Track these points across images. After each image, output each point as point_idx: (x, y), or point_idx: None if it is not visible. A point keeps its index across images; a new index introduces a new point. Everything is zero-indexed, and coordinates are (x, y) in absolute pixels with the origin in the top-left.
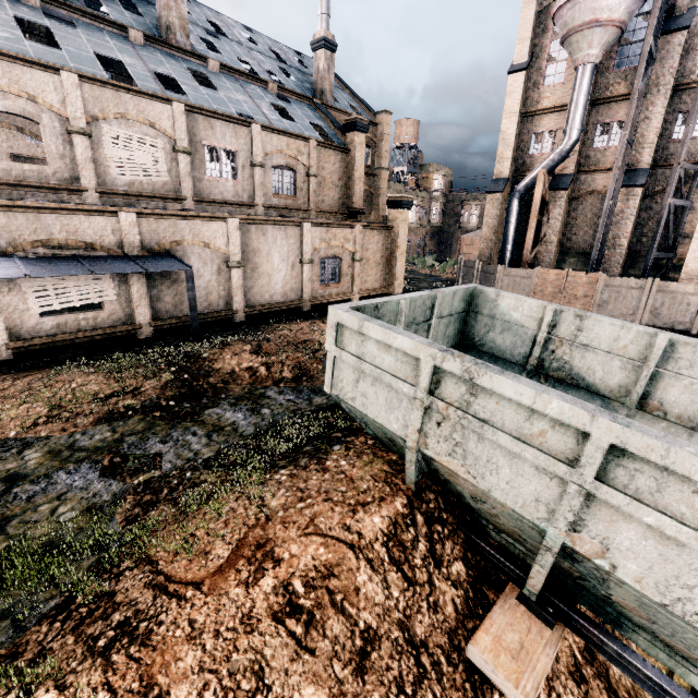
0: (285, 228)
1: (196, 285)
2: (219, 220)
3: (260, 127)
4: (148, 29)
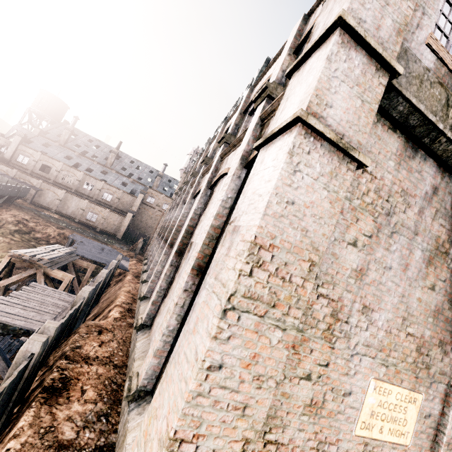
0: (80, 199)
1: (48, 199)
2: (61, 190)
3: (104, 182)
4: (104, 163)
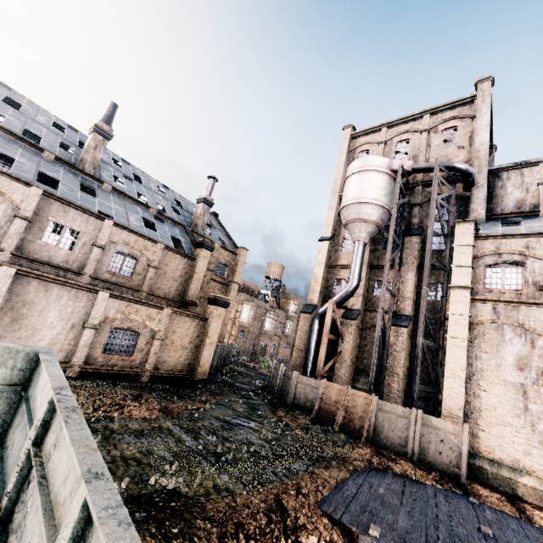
0: (77, 291)
1: None
2: None
3: (113, 223)
4: (68, 158)
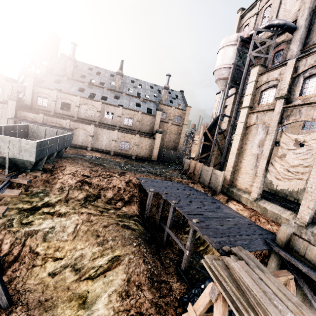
0: (109, 130)
1: (80, 138)
2: (89, 125)
3: (122, 107)
4: (112, 87)
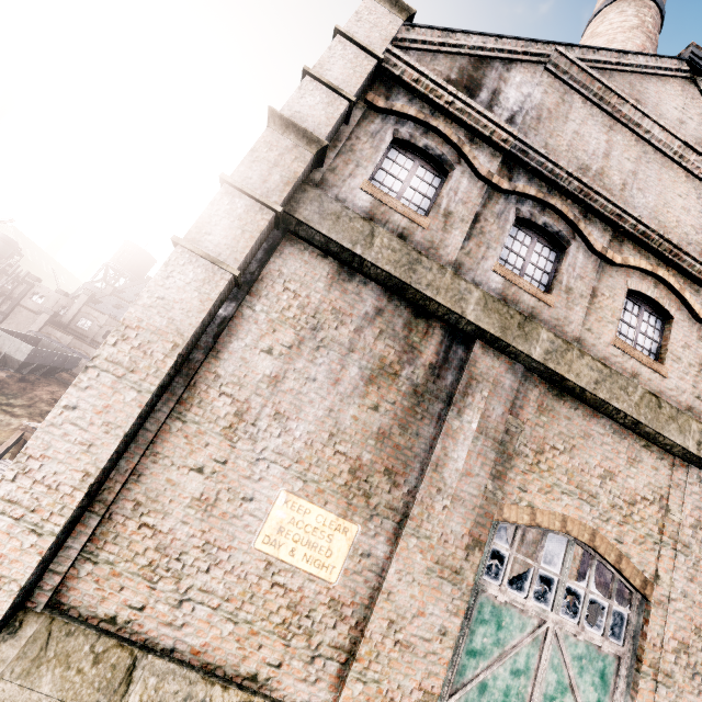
0: None
1: None
2: None
3: None
4: None
